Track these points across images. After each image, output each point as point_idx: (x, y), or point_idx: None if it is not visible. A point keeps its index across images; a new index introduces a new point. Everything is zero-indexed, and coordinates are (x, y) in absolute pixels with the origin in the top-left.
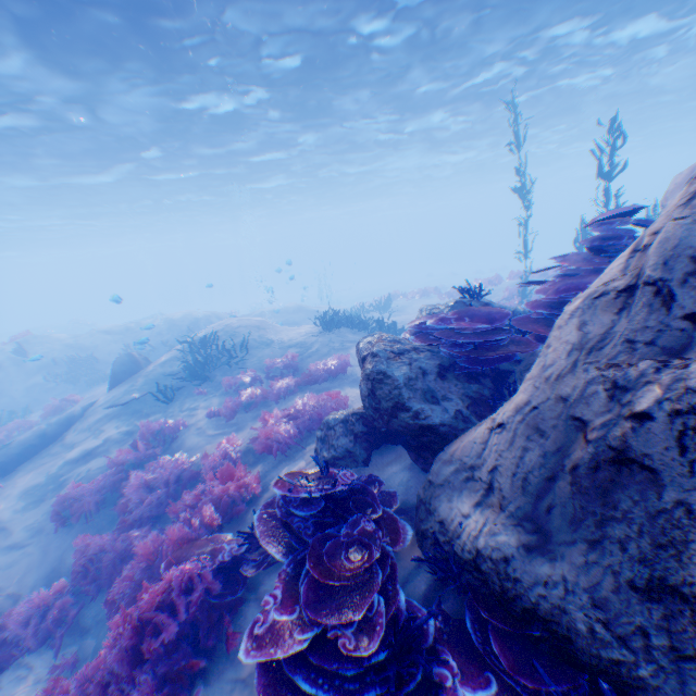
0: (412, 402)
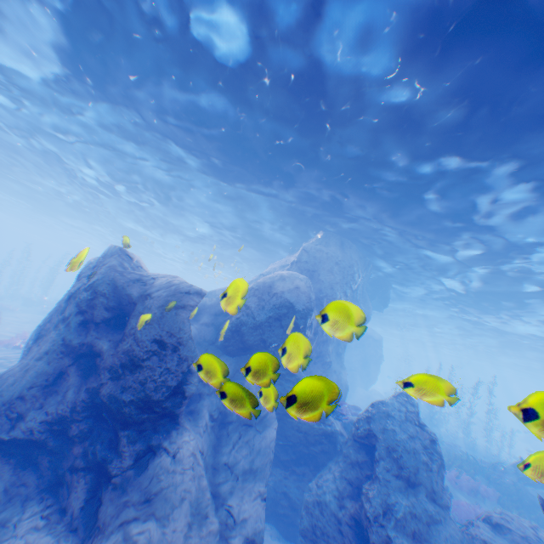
0: None
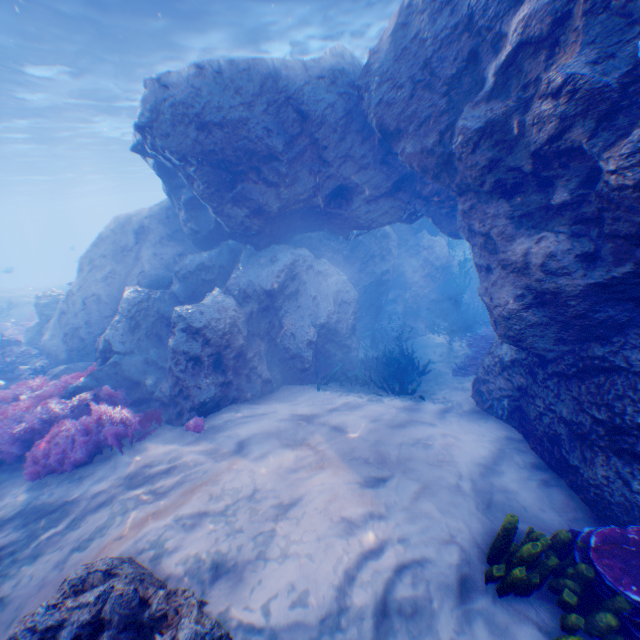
0: (47, 312)
